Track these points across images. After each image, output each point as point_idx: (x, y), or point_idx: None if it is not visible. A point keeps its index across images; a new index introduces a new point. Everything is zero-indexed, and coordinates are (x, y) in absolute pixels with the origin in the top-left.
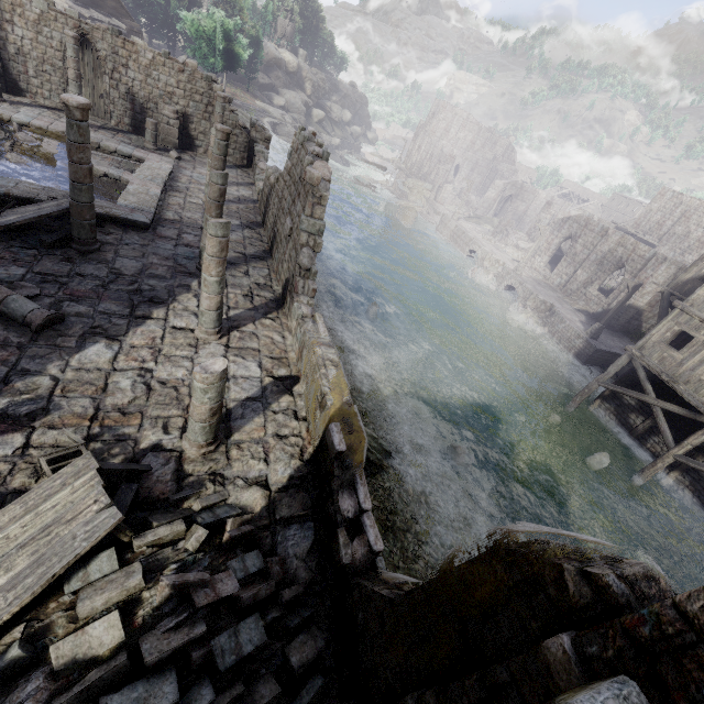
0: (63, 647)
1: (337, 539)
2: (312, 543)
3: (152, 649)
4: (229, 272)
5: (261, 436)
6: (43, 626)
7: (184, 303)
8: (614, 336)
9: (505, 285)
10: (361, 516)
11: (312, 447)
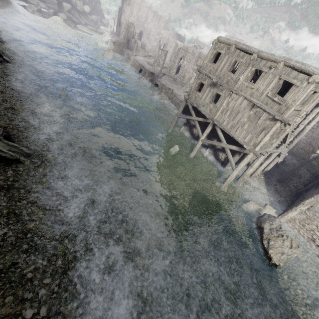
0: None
1: None
2: None
3: None
4: None
5: None
6: None
7: None
8: None
9: (154, 84)
10: None
11: None
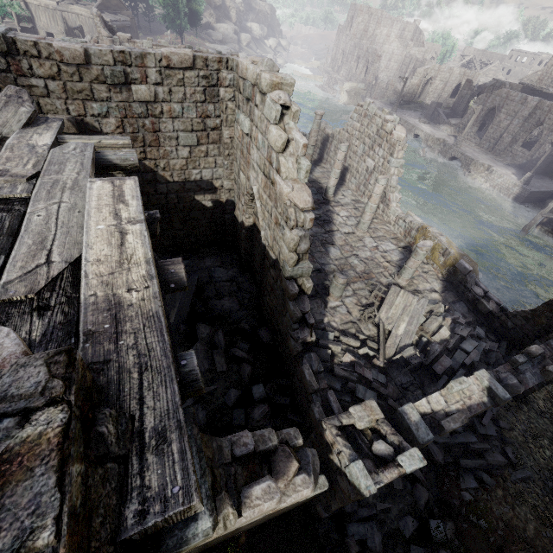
0: (436, 337)
1: (482, 303)
2: (468, 308)
3: (462, 334)
4: (337, 197)
5: (418, 273)
6: (420, 335)
7: (337, 220)
8: (538, 178)
9: (449, 157)
10: (487, 294)
11: (441, 274)
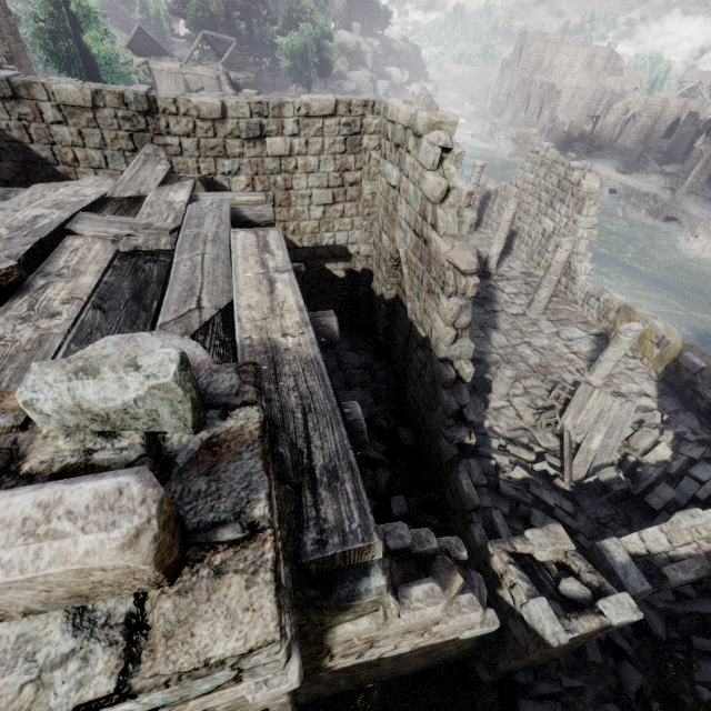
0: (650, 456)
1: None
2: (699, 422)
3: (692, 455)
4: (500, 269)
5: (620, 370)
6: (624, 453)
7: (501, 297)
8: None
9: (663, 218)
10: None
11: (655, 372)
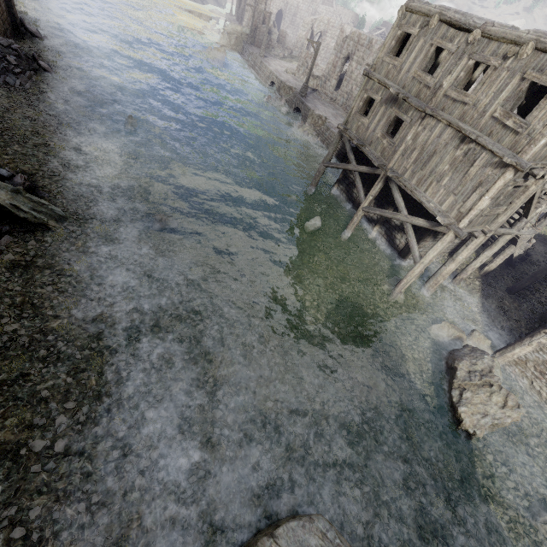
0: None
1: None
2: None
3: None
4: None
5: None
6: None
7: None
8: None
9: (293, 108)
10: None
11: None
